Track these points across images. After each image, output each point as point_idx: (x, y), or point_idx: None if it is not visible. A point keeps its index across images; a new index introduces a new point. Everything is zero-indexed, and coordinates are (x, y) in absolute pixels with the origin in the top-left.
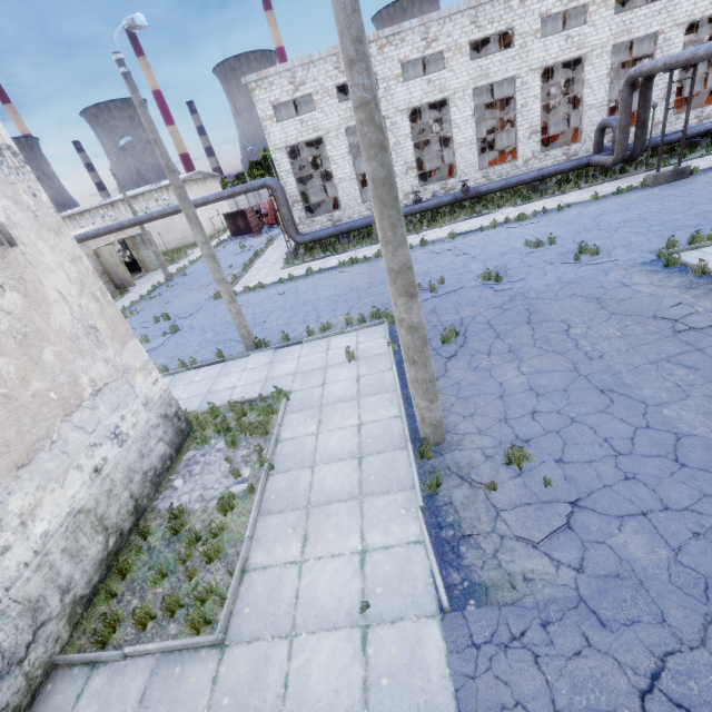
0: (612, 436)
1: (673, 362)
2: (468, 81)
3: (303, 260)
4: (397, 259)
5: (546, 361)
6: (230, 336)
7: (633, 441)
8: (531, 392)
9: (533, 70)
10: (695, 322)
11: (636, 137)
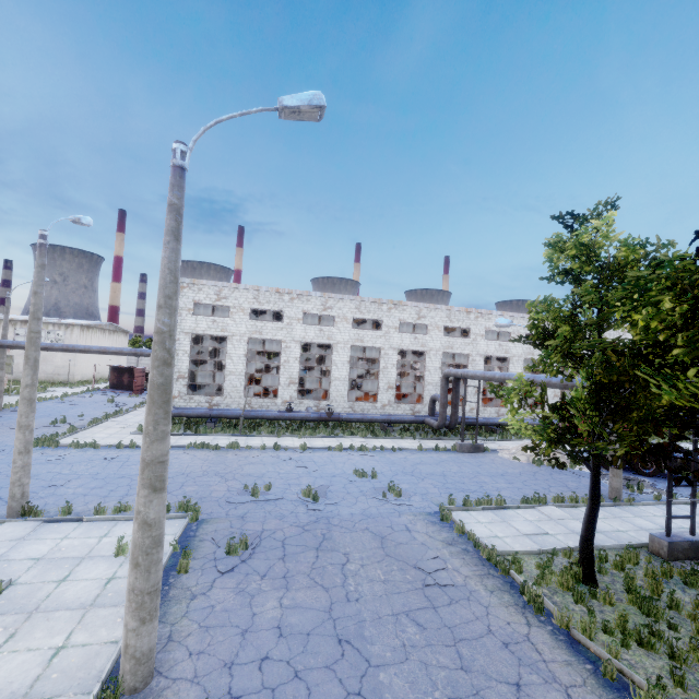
0: None
1: (411, 616)
2: (349, 339)
3: None
4: (151, 451)
5: (310, 594)
6: (5, 493)
7: None
8: (276, 630)
9: (393, 348)
10: (441, 577)
11: (452, 413)
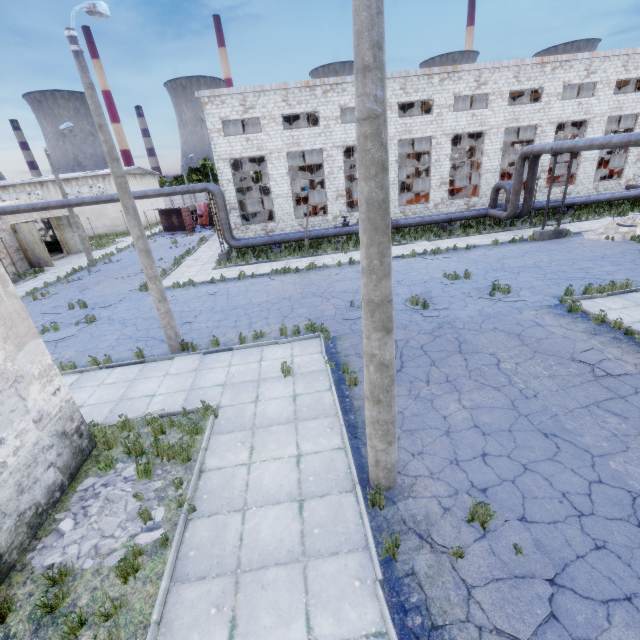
0: (569, 491)
1: (603, 408)
2: (395, 133)
3: (235, 263)
4: (380, 291)
5: (485, 395)
6: (154, 333)
7: (591, 498)
8: (476, 429)
9: (446, 135)
10: (610, 368)
11: (525, 200)
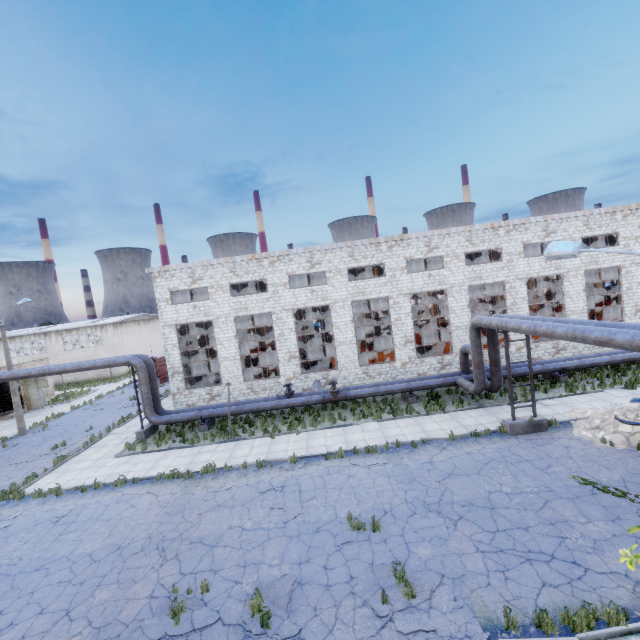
0: None
1: None
2: (347, 295)
3: (145, 448)
4: None
5: None
6: None
7: None
8: None
9: (403, 294)
10: None
11: (492, 372)
